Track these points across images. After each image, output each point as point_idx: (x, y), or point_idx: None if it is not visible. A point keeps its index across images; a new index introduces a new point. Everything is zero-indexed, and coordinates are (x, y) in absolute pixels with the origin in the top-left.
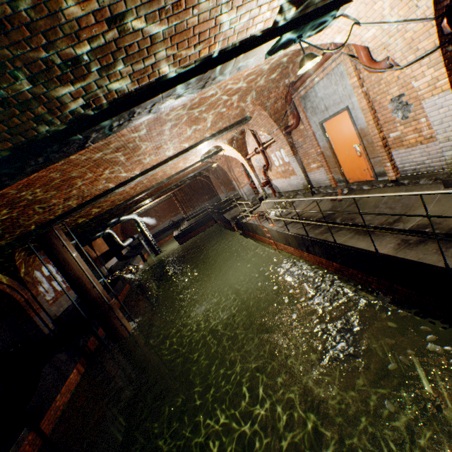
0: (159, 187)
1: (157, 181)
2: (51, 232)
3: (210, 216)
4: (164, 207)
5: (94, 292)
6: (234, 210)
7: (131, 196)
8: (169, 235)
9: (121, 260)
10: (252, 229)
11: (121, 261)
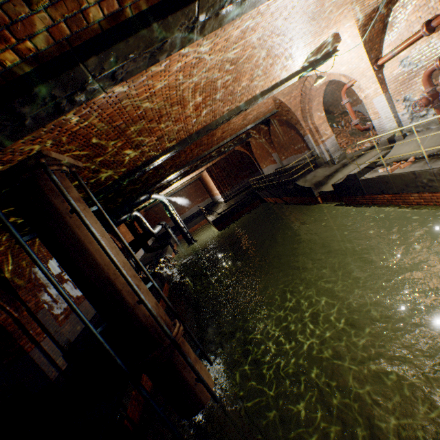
0: (210, 142)
1: (231, 107)
2: (44, 181)
3: (255, 194)
4: (190, 192)
5: (139, 314)
6: (310, 176)
7: (187, 134)
8: (197, 223)
9: (148, 252)
10: (407, 185)
11: (148, 253)
